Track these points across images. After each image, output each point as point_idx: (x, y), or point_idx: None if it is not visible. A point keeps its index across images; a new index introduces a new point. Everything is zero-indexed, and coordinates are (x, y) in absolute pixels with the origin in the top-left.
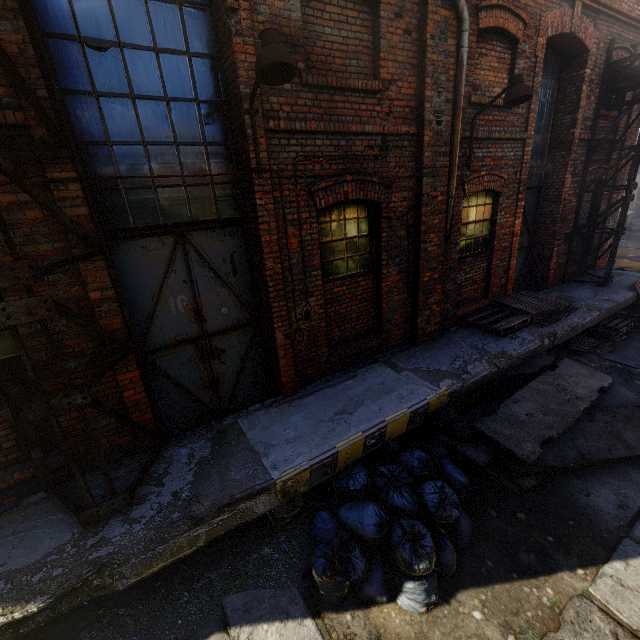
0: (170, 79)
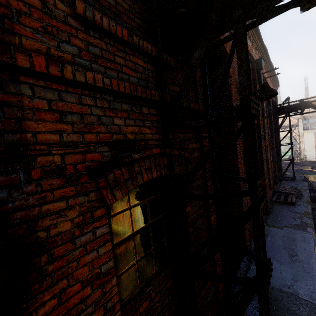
0: None
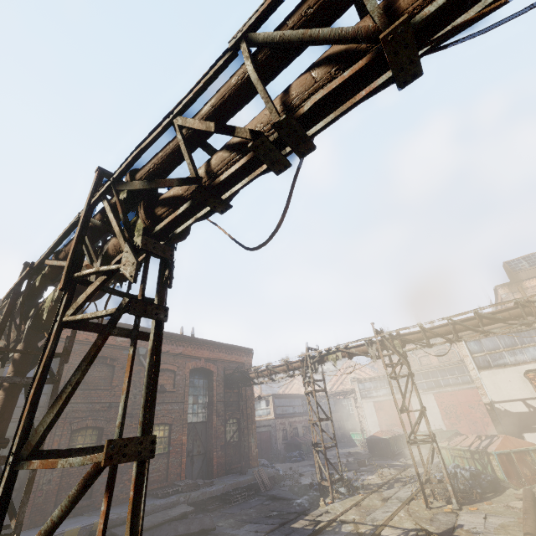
0: None
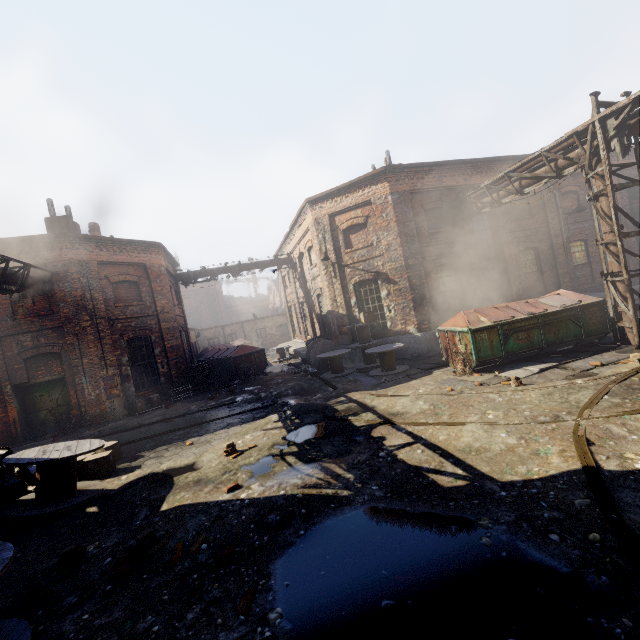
0: (479, 226)
